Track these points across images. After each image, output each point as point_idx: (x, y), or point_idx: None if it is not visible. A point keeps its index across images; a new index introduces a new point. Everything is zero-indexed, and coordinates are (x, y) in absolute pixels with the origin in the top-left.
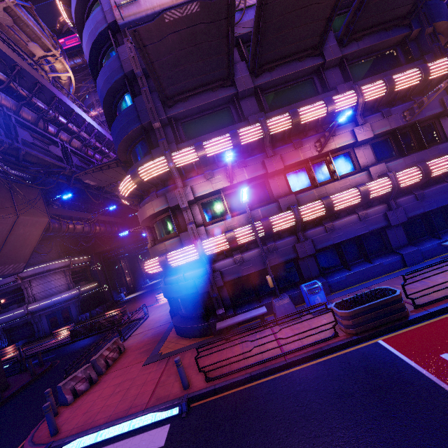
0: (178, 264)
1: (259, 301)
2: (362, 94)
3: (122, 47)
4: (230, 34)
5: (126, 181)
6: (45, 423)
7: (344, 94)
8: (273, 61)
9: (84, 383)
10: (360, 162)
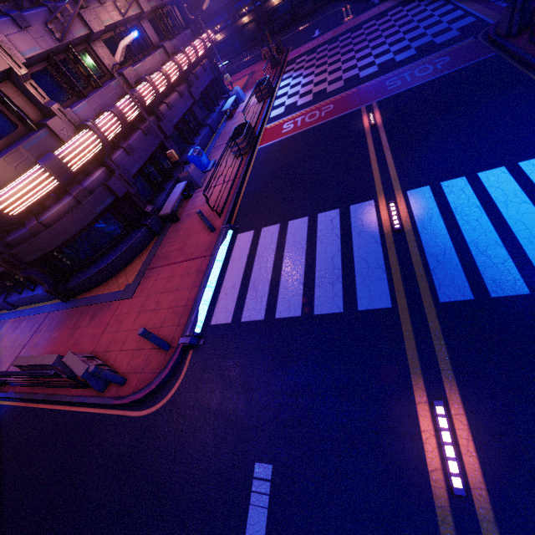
0: (79, 165)
1: (163, 190)
2: None
3: None
4: None
5: None
6: (128, 388)
7: None
8: None
9: (96, 360)
10: (151, 38)
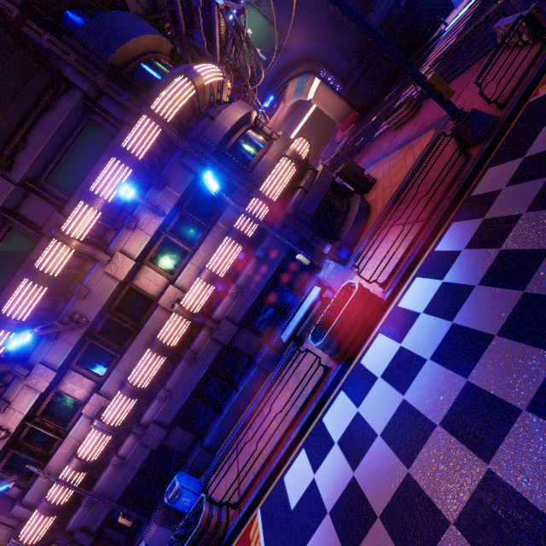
0: None
1: (151, 514)
2: (67, 238)
3: None
4: None
5: None
6: None
7: (46, 250)
8: None
9: None
10: (151, 292)
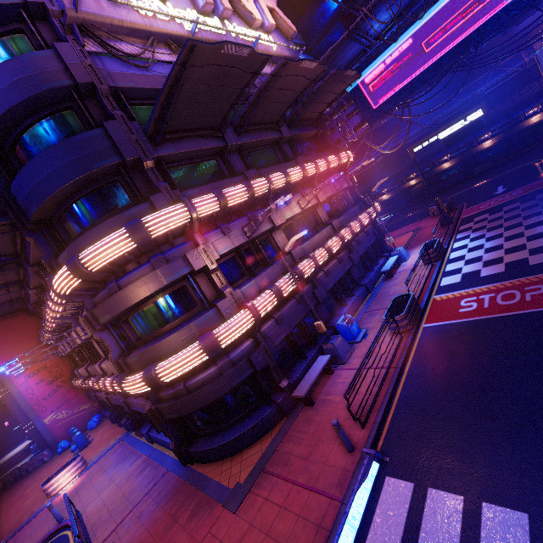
0: (230, 341)
1: (304, 358)
2: (318, 166)
3: (64, 44)
4: (250, 88)
5: (113, 241)
6: None
7: (308, 164)
8: (250, 125)
9: None
10: (322, 218)
